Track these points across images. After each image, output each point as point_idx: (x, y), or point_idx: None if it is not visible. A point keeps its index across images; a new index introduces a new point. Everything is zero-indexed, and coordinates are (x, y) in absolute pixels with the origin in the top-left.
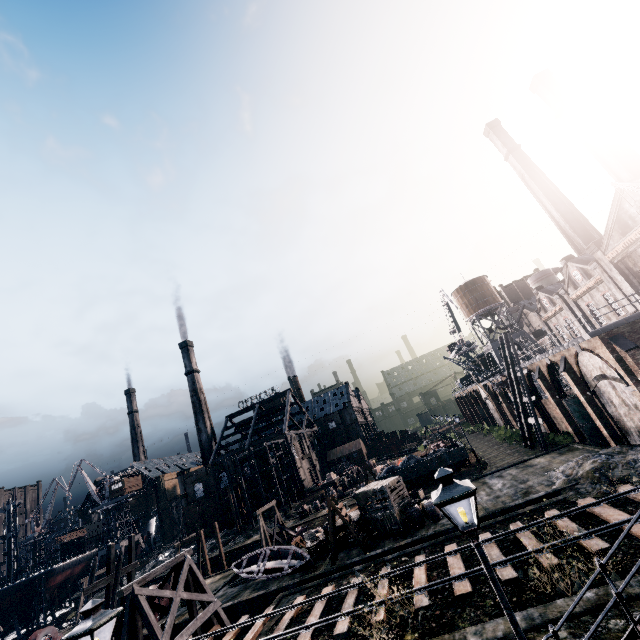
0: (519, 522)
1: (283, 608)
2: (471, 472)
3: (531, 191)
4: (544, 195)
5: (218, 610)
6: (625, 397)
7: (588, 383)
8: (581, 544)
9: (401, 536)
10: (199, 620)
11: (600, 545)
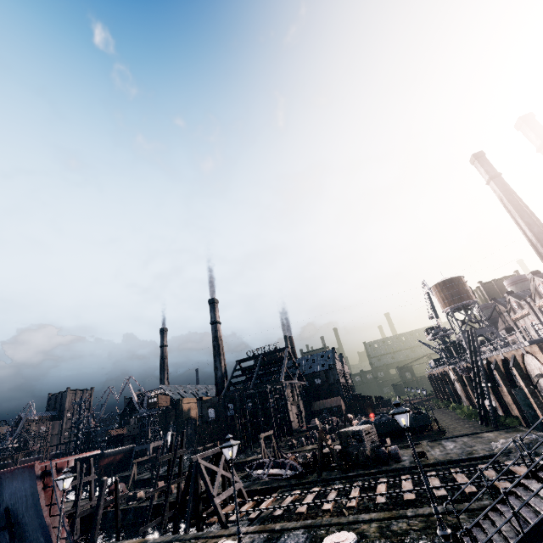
0: (458, 468)
1: (285, 494)
2: (431, 435)
3: (508, 211)
4: (519, 216)
5: (241, 488)
6: None
7: (531, 379)
8: (496, 484)
9: (370, 467)
10: (231, 490)
11: (507, 485)
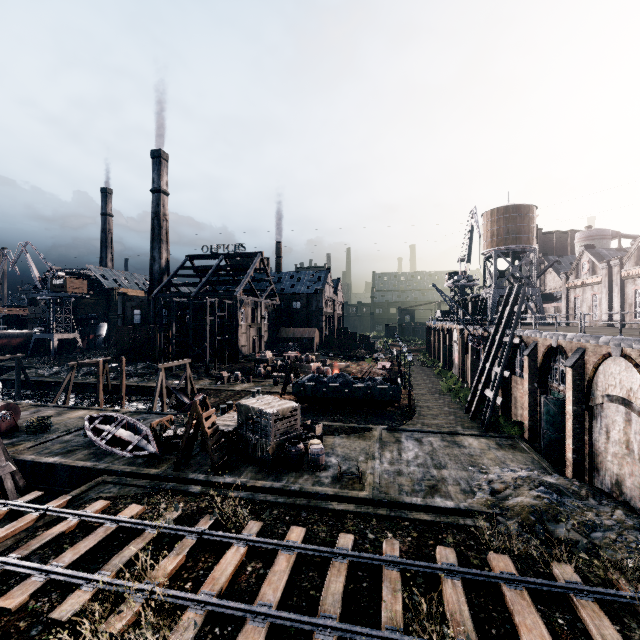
0: (398, 543)
1: (67, 512)
2: (394, 417)
3: None
4: None
5: (3, 477)
6: (636, 440)
7: (592, 395)
8: None
9: (267, 470)
10: None
11: None
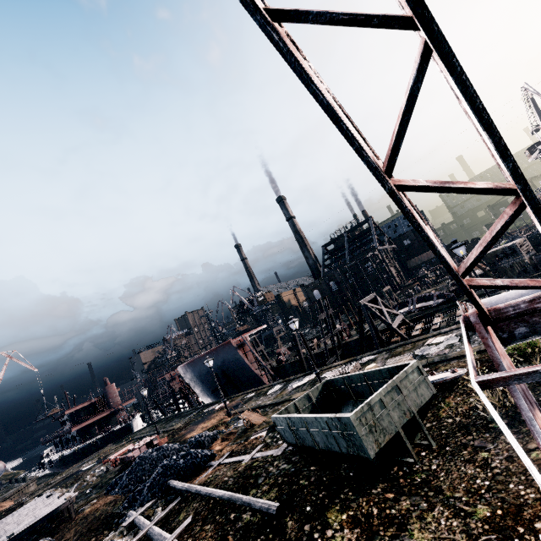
0: None
1: (453, 310)
2: None
3: None
4: None
5: (403, 318)
6: None
7: None
8: None
9: (531, 274)
10: (398, 320)
11: None
